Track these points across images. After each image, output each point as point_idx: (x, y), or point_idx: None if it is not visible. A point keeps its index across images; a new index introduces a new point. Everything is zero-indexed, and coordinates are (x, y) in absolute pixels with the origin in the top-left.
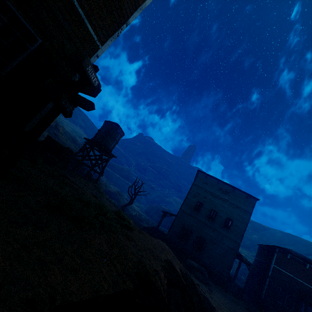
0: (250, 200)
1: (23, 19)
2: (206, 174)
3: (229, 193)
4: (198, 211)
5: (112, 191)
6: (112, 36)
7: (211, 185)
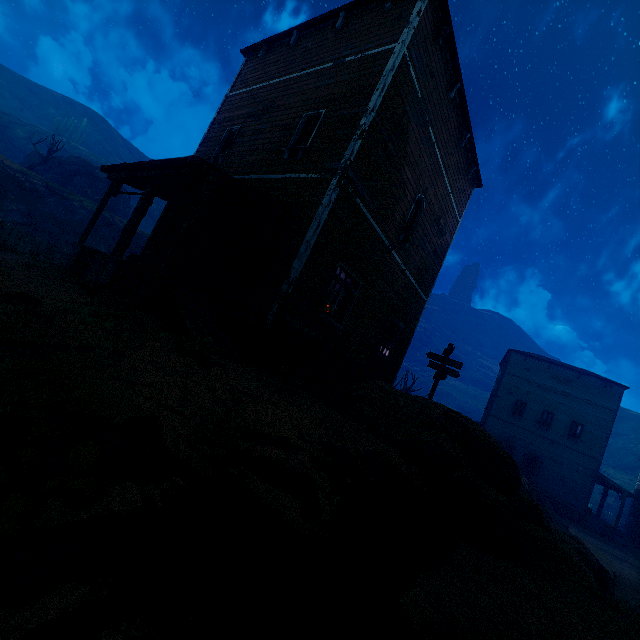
0: (611, 389)
1: (399, 322)
2: (526, 355)
3: (571, 382)
4: (519, 415)
5: None
6: (432, 286)
7: (536, 373)
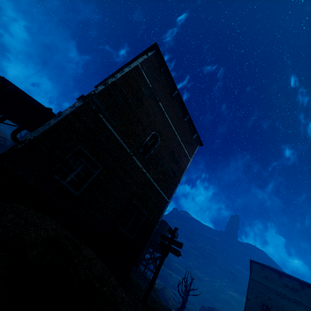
0: None
1: (142, 209)
2: (262, 265)
3: (298, 291)
4: None
5: (158, 288)
6: (173, 192)
7: (272, 280)
